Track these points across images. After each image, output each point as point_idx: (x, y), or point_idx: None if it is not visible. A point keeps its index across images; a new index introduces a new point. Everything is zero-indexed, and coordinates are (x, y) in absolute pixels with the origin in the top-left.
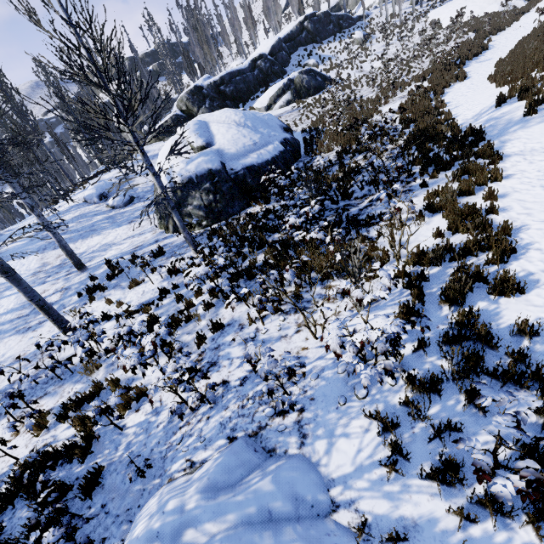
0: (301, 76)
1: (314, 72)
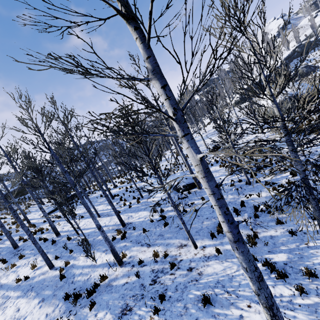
0: (302, 69)
1: (309, 66)
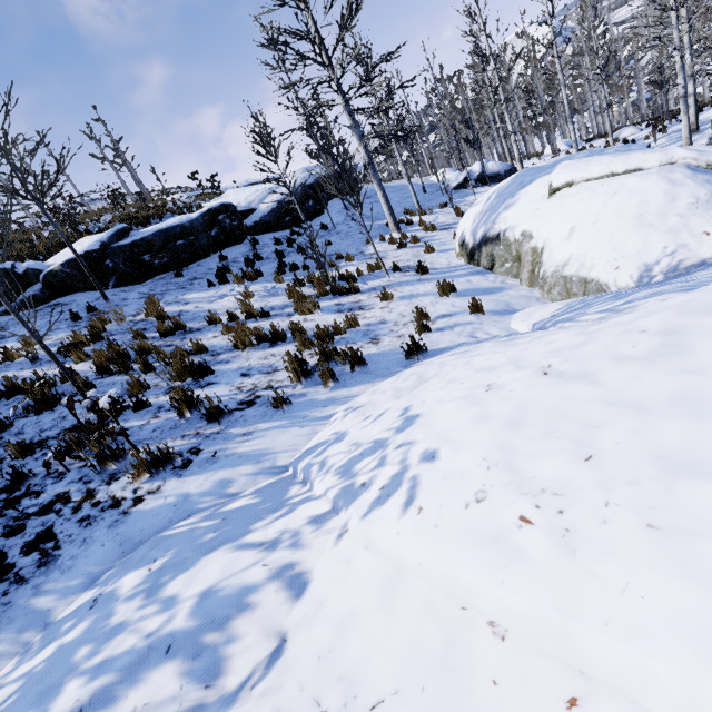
0: None
1: None
